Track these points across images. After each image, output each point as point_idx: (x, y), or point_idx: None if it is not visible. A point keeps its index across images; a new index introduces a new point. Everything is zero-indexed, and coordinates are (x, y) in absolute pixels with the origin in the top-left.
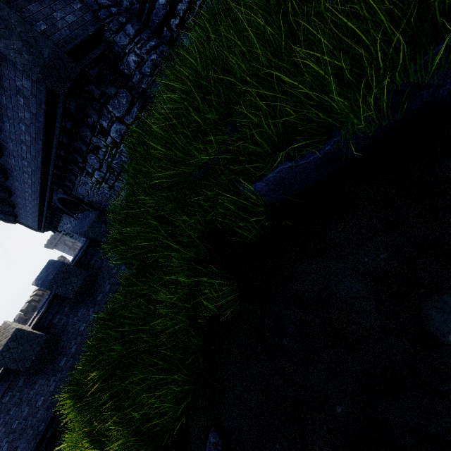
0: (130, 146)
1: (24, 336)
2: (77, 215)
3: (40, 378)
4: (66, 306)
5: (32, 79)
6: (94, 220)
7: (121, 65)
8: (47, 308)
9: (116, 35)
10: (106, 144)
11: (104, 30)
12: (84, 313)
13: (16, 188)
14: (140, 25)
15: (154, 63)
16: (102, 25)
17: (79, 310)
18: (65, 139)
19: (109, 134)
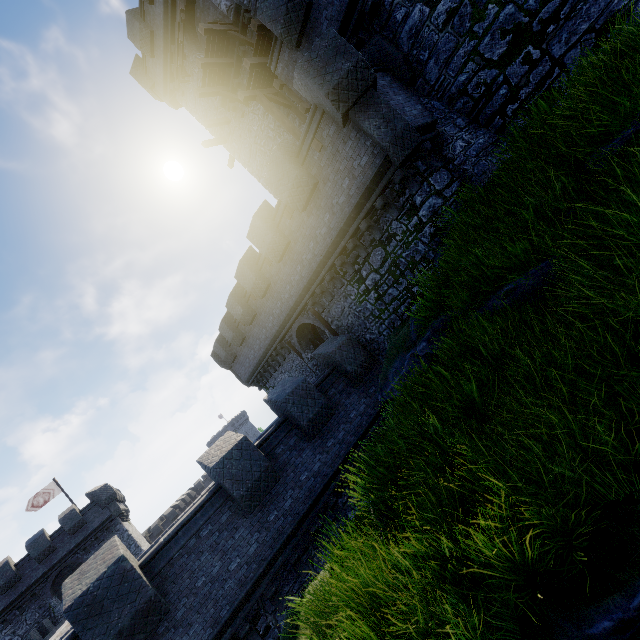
0: (437, 225)
1: (248, 449)
2: (307, 355)
3: (244, 524)
4: (293, 438)
5: (373, 154)
6: (343, 342)
7: (446, 150)
8: (274, 430)
9: (447, 126)
10: (407, 228)
11: (437, 123)
12: (309, 458)
13: (264, 310)
14: (469, 119)
15: (481, 146)
16: (436, 120)
17: (305, 450)
18: (363, 226)
19: (417, 213)
